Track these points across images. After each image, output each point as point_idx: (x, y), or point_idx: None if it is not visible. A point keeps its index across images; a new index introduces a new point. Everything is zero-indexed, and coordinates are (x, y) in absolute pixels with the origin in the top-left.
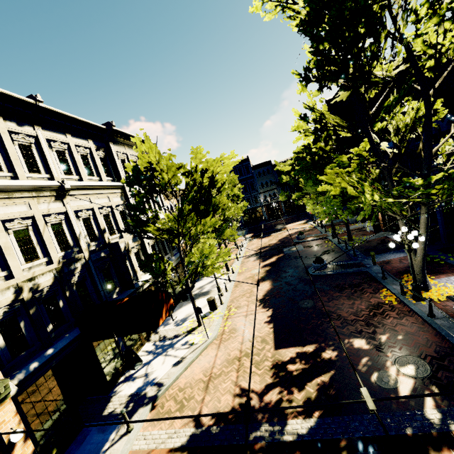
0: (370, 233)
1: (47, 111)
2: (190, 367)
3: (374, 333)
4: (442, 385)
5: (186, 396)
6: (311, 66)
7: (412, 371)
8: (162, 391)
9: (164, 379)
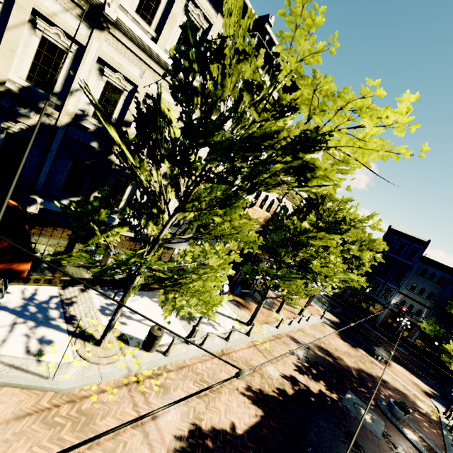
0: None
1: None
2: None
3: None
4: None
5: None
6: None
7: None
8: None
9: None
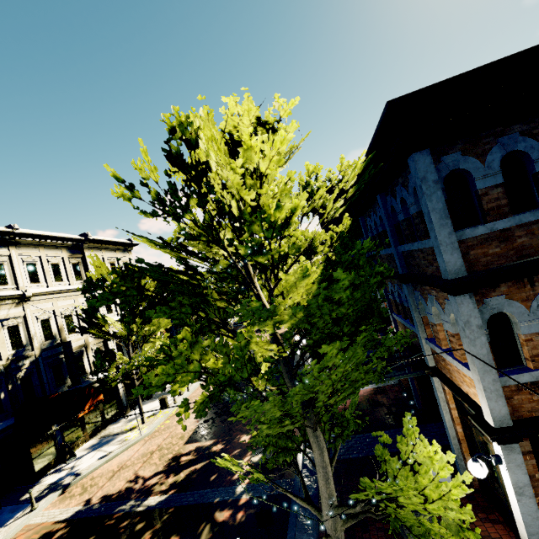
0: None
1: (23, 235)
2: (111, 460)
3: None
4: (266, 468)
5: (92, 484)
6: None
7: (258, 459)
8: (76, 480)
9: (85, 470)
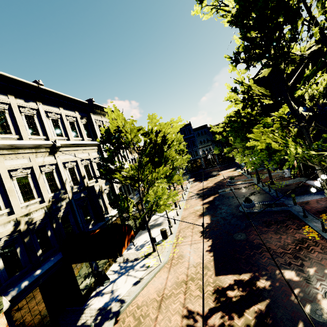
0: (288, 179)
1: (46, 92)
2: (146, 287)
3: (302, 266)
4: None
5: (142, 314)
6: (240, 50)
7: None
8: (123, 308)
9: (126, 296)
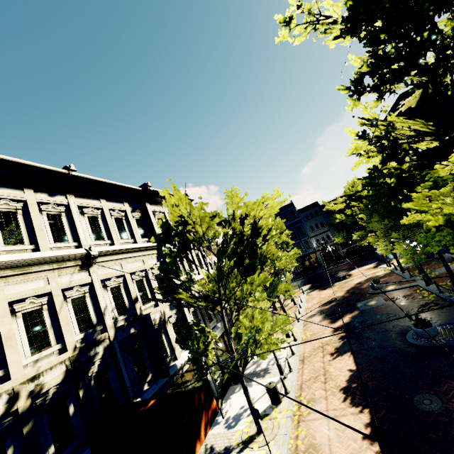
0: None
1: (81, 179)
2: None
3: None
4: None
5: None
6: (365, 70)
7: None
8: None
9: None
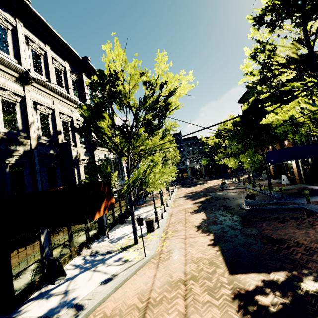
0: (287, 185)
1: (33, 14)
2: (121, 288)
3: None
4: None
5: None
6: None
7: None
8: (79, 317)
9: (87, 299)
